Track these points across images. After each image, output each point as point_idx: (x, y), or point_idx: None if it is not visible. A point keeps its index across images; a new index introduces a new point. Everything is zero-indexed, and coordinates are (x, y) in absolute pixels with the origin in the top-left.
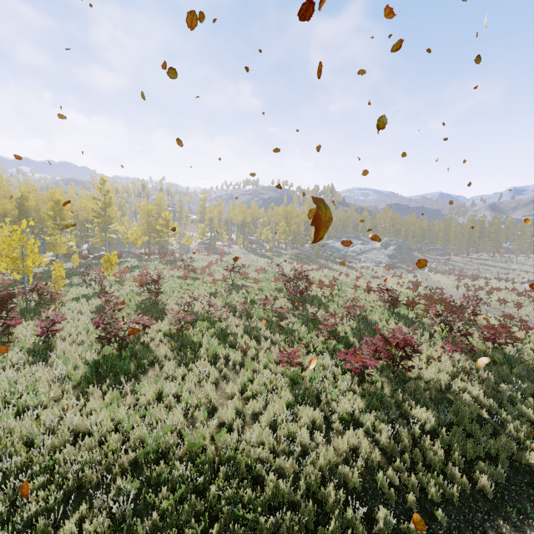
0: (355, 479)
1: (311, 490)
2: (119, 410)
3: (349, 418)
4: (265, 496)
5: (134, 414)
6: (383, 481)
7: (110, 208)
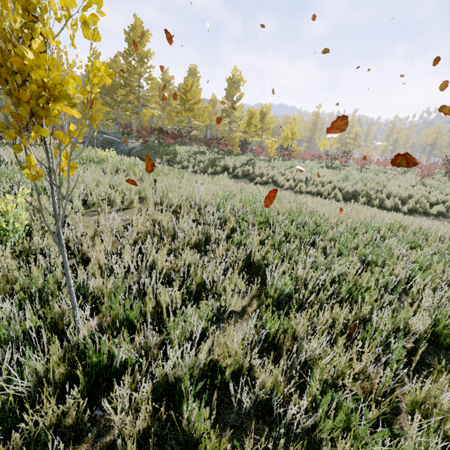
0: (433, 199)
1: (408, 194)
2: (335, 171)
3: (446, 194)
4: (388, 188)
5: (340, 174)
6: (449, 204)
7: (317, 126)
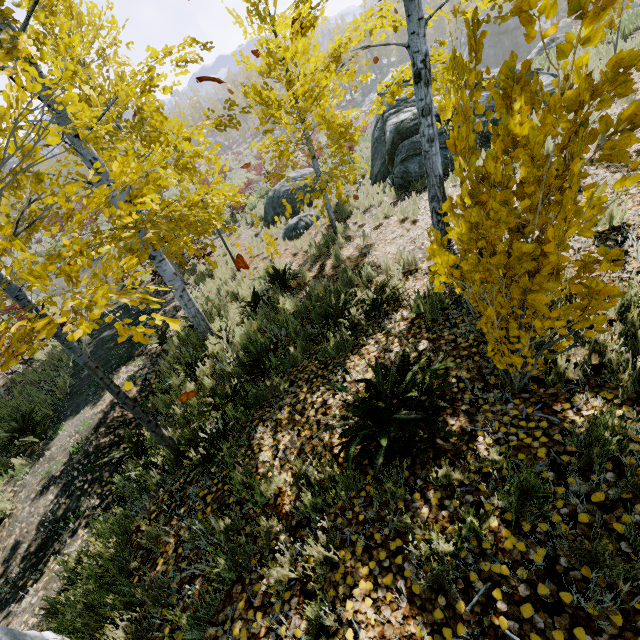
0: None
1: None
2: None
3: None
4: None
5: None
6: None
7: None
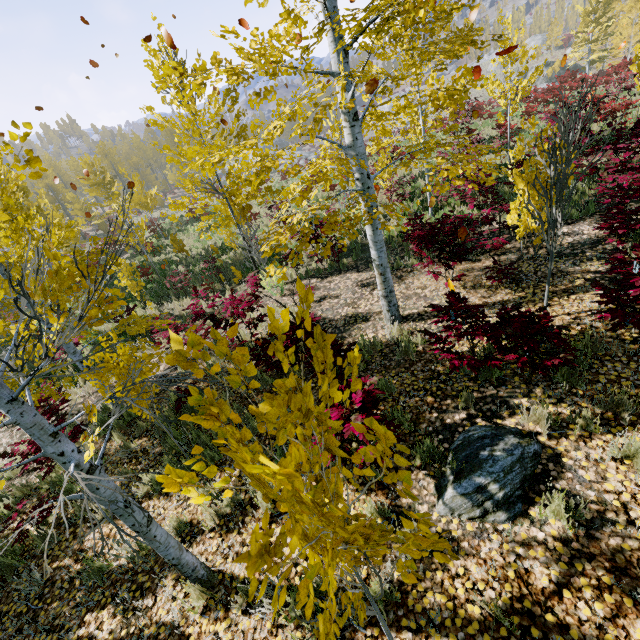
0: None
1: None
2: None
3: None
4: None
5: None
6: None
7: None
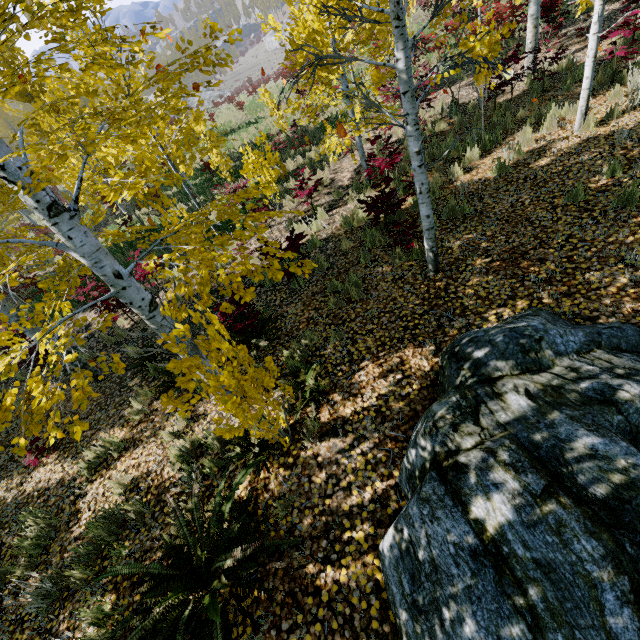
0: None
1: None
2: None
3: None
4: None
5: None
6: None
7: None
